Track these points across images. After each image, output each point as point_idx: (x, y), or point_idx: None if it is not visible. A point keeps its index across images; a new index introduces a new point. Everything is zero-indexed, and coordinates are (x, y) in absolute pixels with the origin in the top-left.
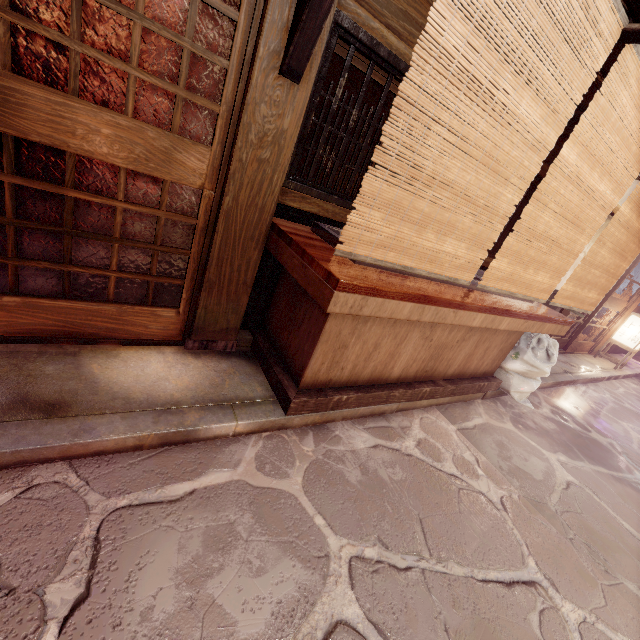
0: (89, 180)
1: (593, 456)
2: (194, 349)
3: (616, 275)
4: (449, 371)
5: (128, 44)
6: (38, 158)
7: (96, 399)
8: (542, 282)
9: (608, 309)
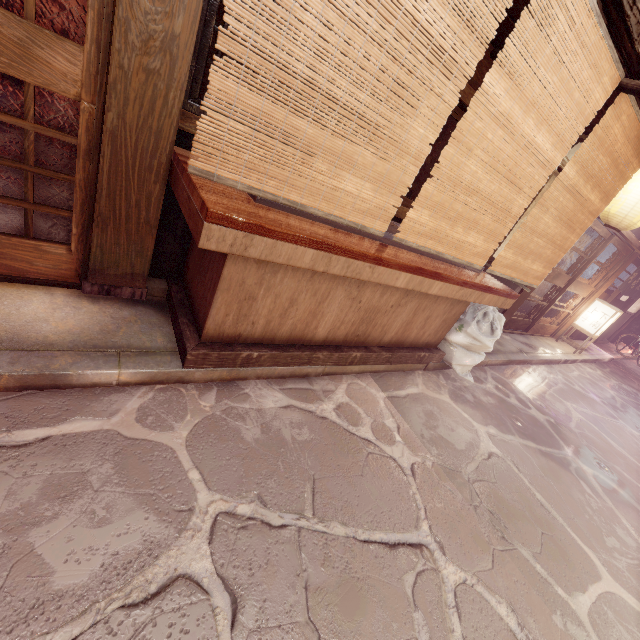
0: None
1: (525, 431)
2: (93, 293)
3: (564, 248)
4: (385, 338)
5: None
6: None
7: None
8: (475, 245)
9: (575, 294)
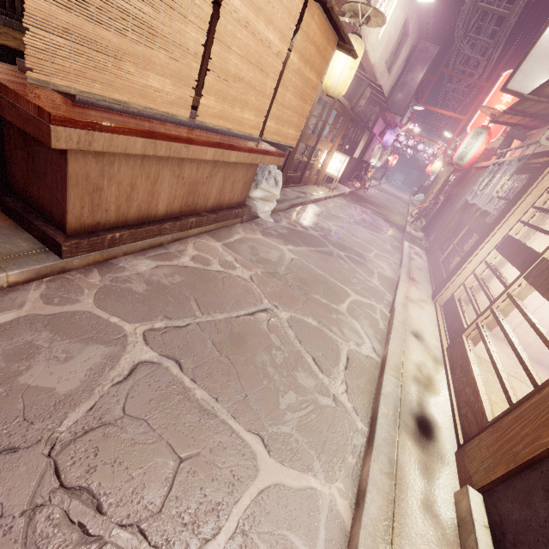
0: None
1: (309, 243)
2: None
3: (304, 115)
4: (209, 204)
5: None
6: None
7: None
8: (250, 120)
9: (322, 150)
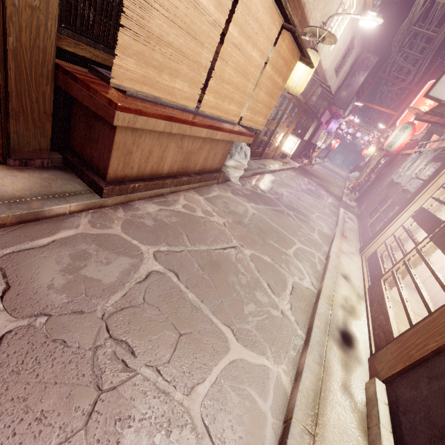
0: None
1: (266, 203)
2: (16, 166)
3: (271, 108)
4: (196, 168)
5: None
6: None
7: None
8: (234, 110)
9: (280, 133)
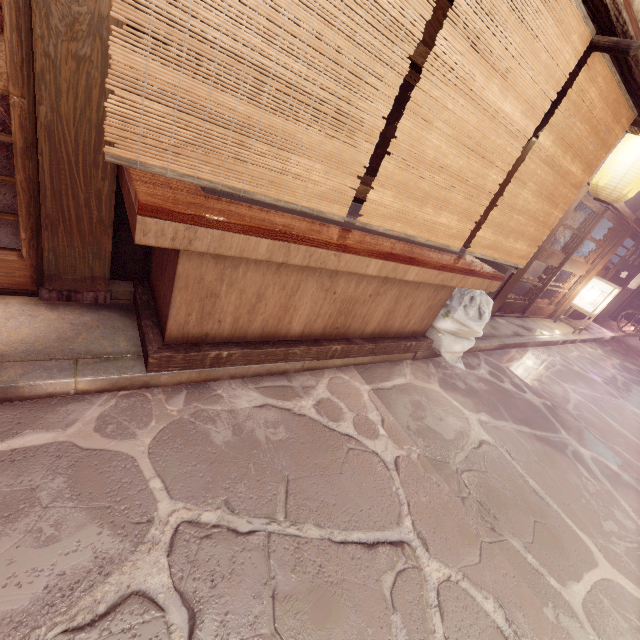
0: None
1: (520, 416)
2: (53, 300)
3: (548, 224)
4: (367, 329)
5: None
6: None
7: None
8: (449, 225)
9: (571, 273)
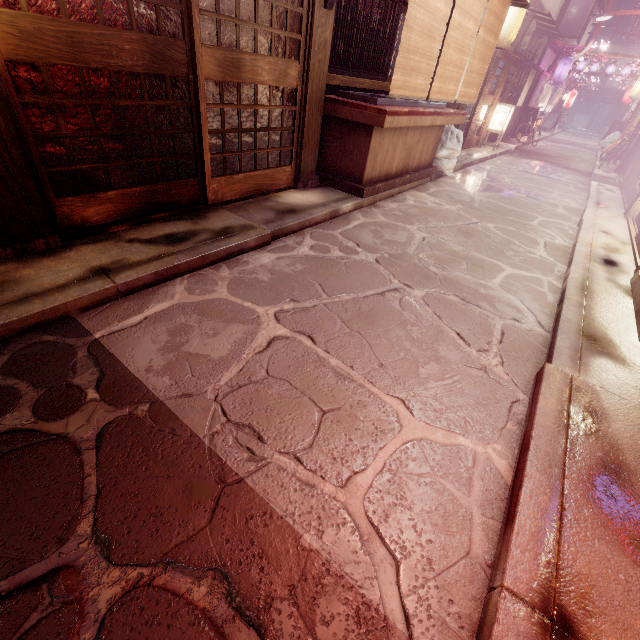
0: (260, 98)
1: (489, 190)
2: (301, 188)
3: (483, 74)
4: (414, 165)
5: (270, 17)
6: (246, 92)
7: (299, 207)
8: (452, 90)
9: (482, 106)
